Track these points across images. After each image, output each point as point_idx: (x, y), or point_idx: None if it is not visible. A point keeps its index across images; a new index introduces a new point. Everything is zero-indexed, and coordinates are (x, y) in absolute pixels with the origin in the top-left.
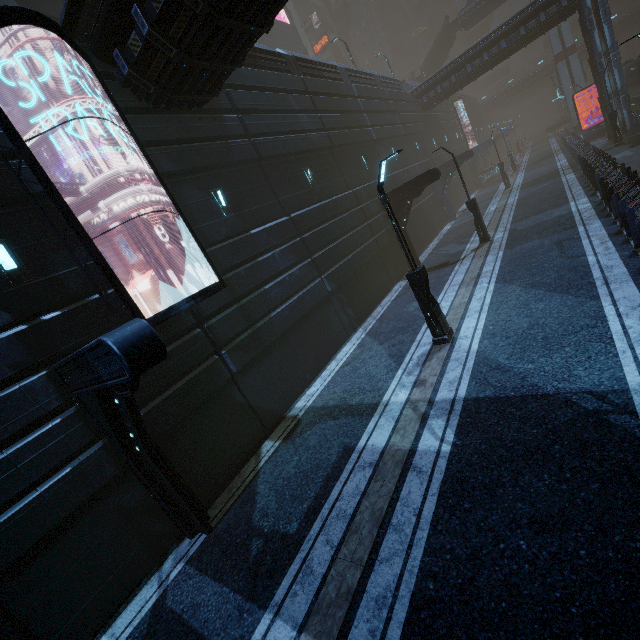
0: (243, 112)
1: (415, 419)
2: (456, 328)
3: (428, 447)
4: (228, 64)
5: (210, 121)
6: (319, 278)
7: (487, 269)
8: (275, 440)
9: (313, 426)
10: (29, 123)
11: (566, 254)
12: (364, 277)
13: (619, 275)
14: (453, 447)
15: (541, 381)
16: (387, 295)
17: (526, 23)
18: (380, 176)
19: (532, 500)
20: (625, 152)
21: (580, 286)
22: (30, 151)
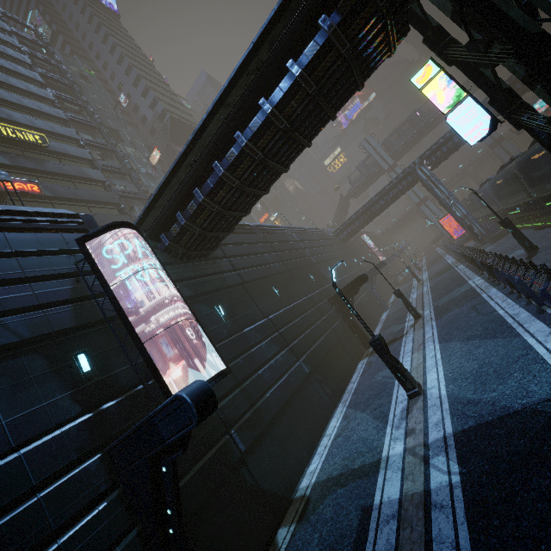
0: (230, 257)
1: (418, 462)
2: (422, 382)
3: (439, 483)
4: (226, 232)
5: (212, 264)
6: (297, 362)
7: (428, 336)
8: (289, 525)
9: (324, 499)
10: (111, 277)
11: (482, 313)
12: (332, 359)
13: (526, 317)
14: (461, 475)
15: (508, 402)
16: (354, 373)
17: (391, 190)
18: (333, 278)
19: (548, 497)
20: (490, 246)
21: (502, 331)
22: (112, 291)
